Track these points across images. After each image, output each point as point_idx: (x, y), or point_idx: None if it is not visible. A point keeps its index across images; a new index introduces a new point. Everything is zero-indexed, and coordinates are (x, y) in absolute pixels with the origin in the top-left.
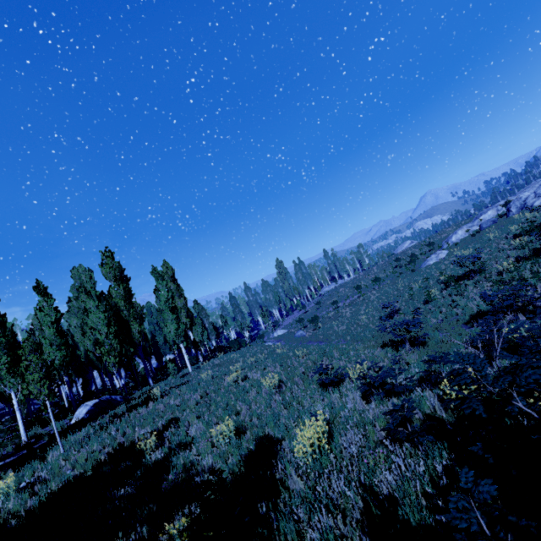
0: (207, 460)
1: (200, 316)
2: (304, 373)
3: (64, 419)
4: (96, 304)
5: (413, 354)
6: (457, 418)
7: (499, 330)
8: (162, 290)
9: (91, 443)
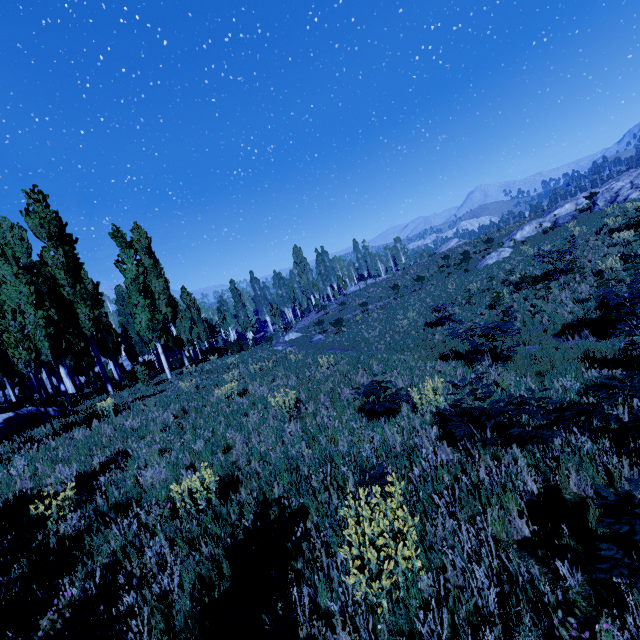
0: (158, 548)
1: (190, 308)
2: (332, 390)
3: None
4: (15, 271)
5: (510, 372)
6: None
7: None
8: (129, 262)
9: None
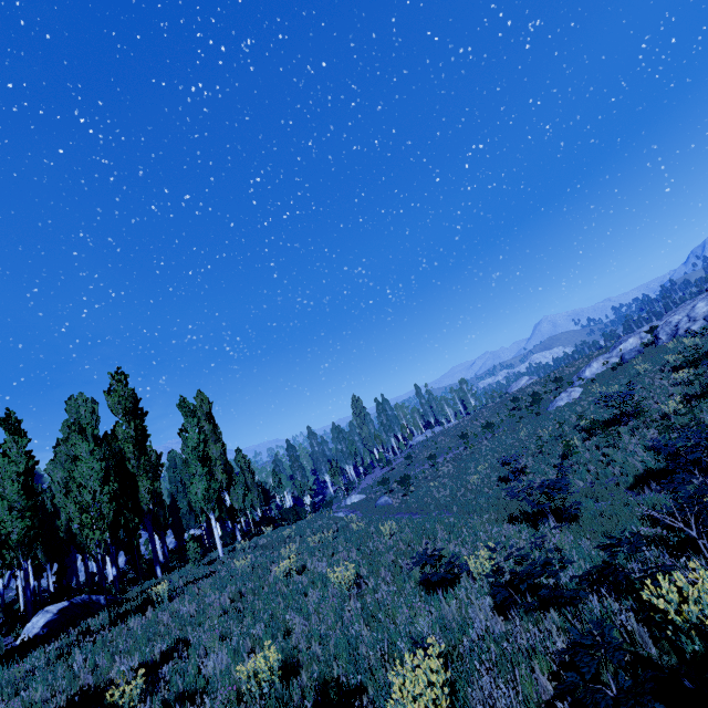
0: None
1: (244, 472)
2: (395, 562)
3: (8, 636)
4: (91, 448)
5: (566, 534)
6: (681, 659)
7: (701, 496)
8: (191, 431)
9: (34, 686)
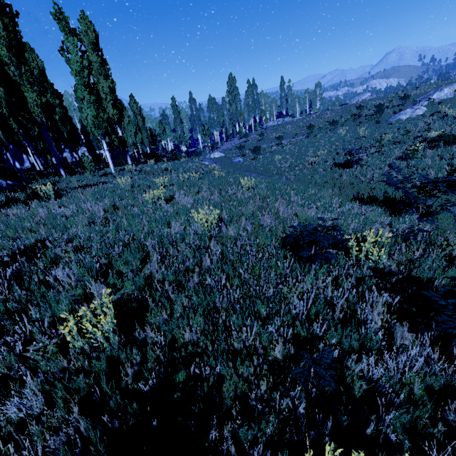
0: (27, 403)
1: (136, 116)
2: (252, 213)
3: None
4: None
5: None
6: None
7: None
8: (73, 52)
9: None
